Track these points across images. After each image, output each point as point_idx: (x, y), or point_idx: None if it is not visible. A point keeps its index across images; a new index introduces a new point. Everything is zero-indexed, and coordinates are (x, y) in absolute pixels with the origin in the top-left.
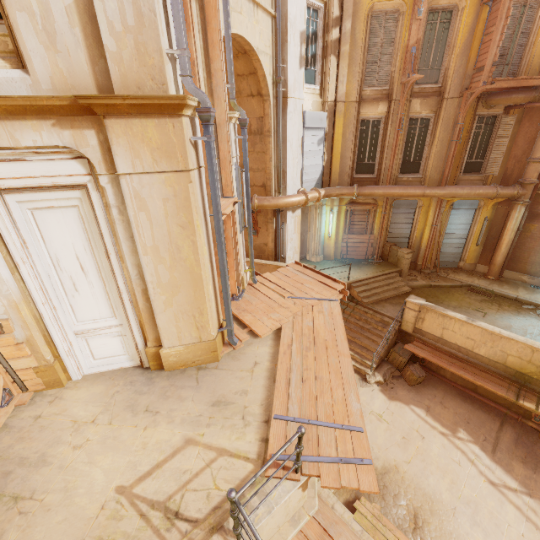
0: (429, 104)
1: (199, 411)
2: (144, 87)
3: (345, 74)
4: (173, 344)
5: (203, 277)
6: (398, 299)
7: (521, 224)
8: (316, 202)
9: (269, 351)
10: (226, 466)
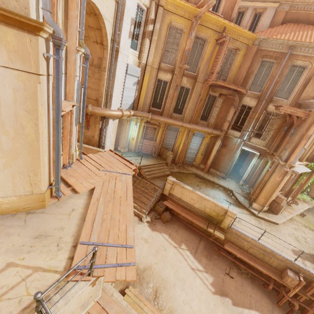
0: (190, 82)
1: (23, 242)
2: (8, 3)
3: (153, 51)
4: (7, 195)
5: (41, 149)
6: (164, 177)
7: (219, 148)
8: (128, 117)
9: (84, 202)
10: (39, 278)
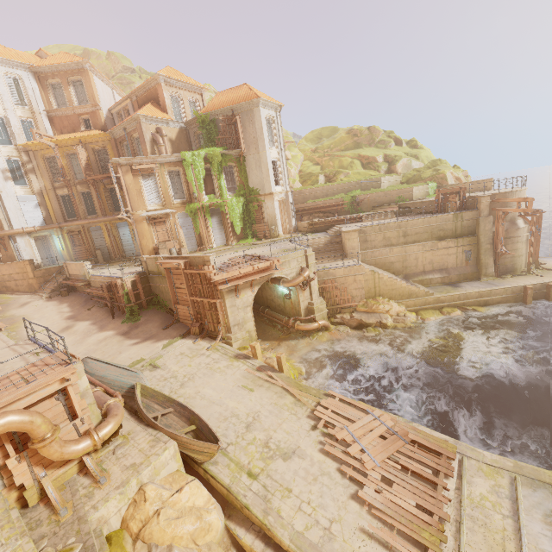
0: (85, 186)
1: None
2: None
3: (41, 180)
4: None
5: None
6: None
7: None
8: (36, 232)
9: None
10: None
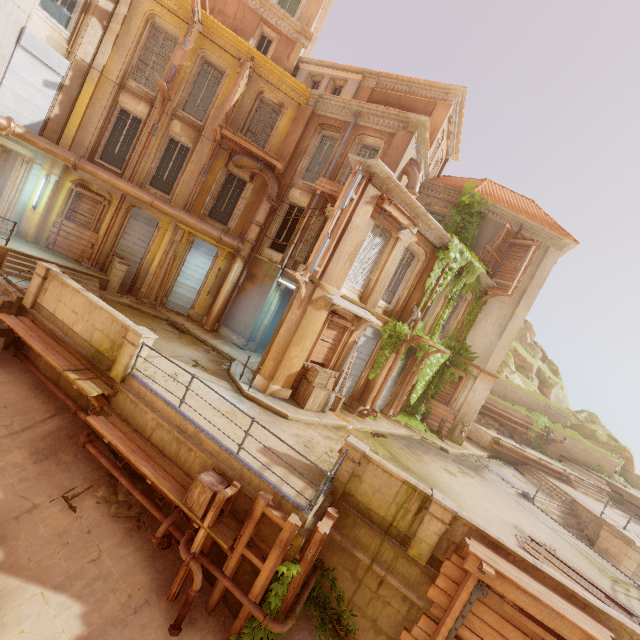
0: (189, 133)
1: None
2: None
3: (109, 49)
4: None
5: None
6: None
7: (241, 281)
8: (4, 132)
9: None
10: None
